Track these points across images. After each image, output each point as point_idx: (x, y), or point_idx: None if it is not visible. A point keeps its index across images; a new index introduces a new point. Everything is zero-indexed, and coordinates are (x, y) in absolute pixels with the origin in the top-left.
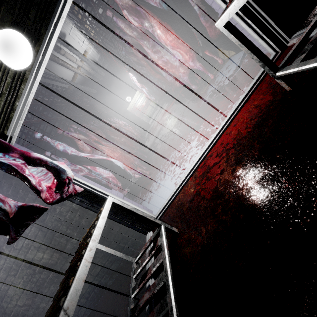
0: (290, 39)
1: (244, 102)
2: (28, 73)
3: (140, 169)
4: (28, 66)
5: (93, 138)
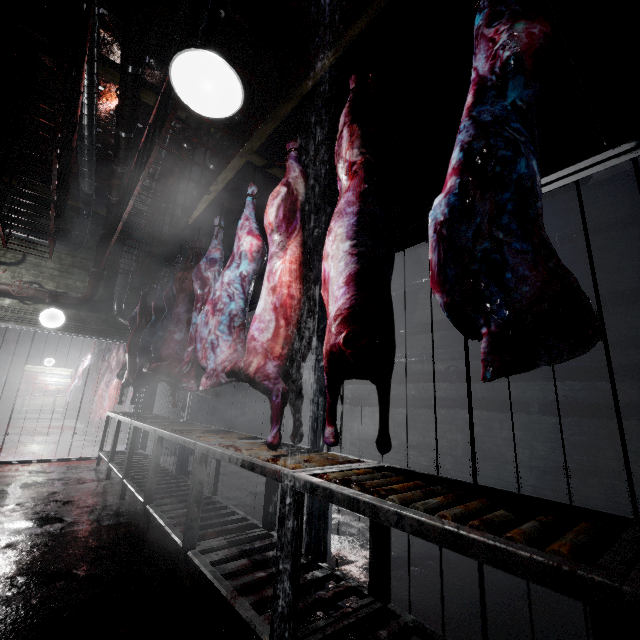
0: None
1: (85, 459)
2: (40, 326)
3: None
4: (46, 327)
5: None
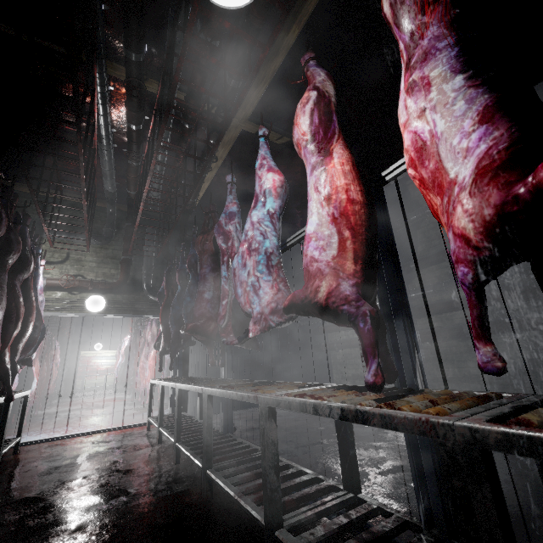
0: None
1: (137, 426)
2: (87, 312)
3: None
4: (91, 311)
5: None
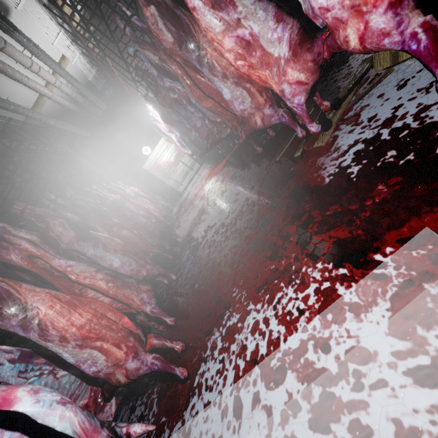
0: None
1: None
2: None
3: (157, 341)
4: None
5: (25, 250)
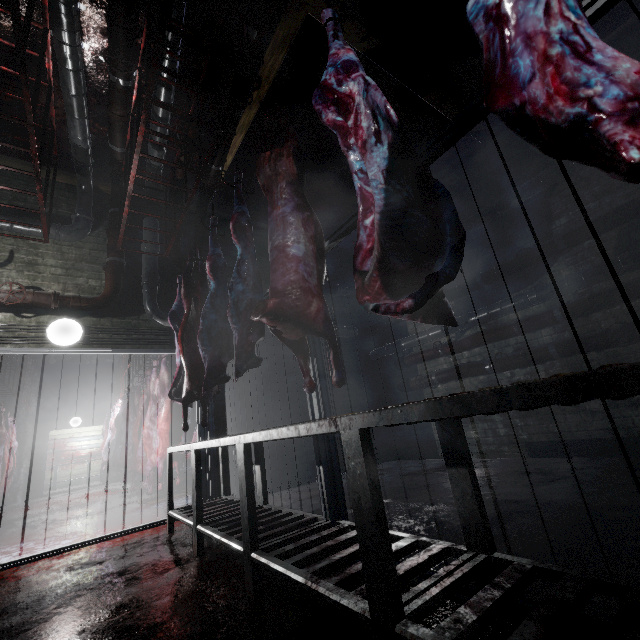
0: None
1: (148, 527)
2: (50, 346)
3: None
4: (57, 345)
5: None
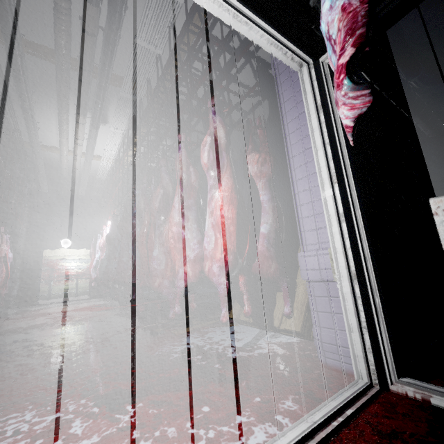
0: (397, 379)
1: None
2: None
3: None
4: None
5: None
